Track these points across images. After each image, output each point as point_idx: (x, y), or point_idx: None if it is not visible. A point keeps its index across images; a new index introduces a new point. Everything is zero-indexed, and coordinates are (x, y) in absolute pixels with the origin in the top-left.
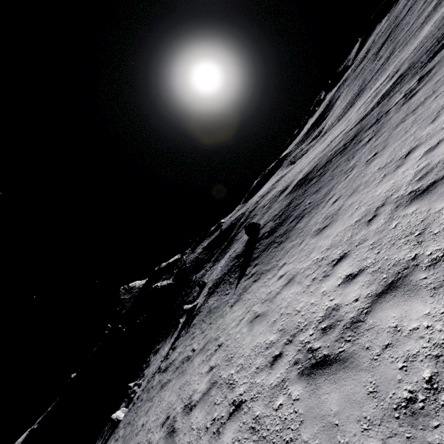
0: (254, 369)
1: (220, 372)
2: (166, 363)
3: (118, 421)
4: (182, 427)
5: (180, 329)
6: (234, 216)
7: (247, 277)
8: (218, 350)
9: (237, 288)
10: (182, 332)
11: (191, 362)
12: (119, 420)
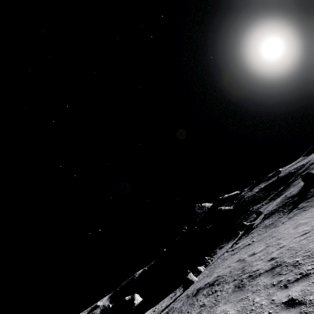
0: (292, 238)
1: (272, 243)
2: (232, 248)
3: (201, 271)
4: (249, 258)
5: (240, 236)
6: (293, 166)
7: (298, 209)
8: (271, 238)
9: (289, 214)
10: (242, 237)
11: (251, 245)
12: (201, 271)
